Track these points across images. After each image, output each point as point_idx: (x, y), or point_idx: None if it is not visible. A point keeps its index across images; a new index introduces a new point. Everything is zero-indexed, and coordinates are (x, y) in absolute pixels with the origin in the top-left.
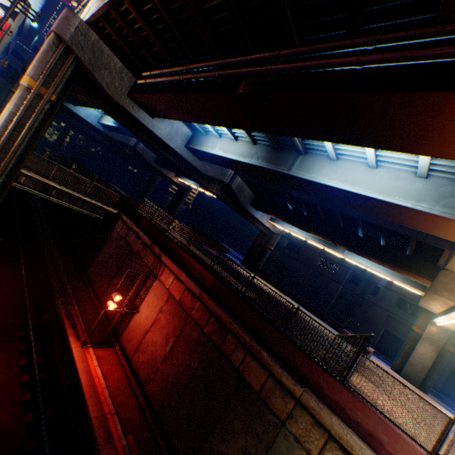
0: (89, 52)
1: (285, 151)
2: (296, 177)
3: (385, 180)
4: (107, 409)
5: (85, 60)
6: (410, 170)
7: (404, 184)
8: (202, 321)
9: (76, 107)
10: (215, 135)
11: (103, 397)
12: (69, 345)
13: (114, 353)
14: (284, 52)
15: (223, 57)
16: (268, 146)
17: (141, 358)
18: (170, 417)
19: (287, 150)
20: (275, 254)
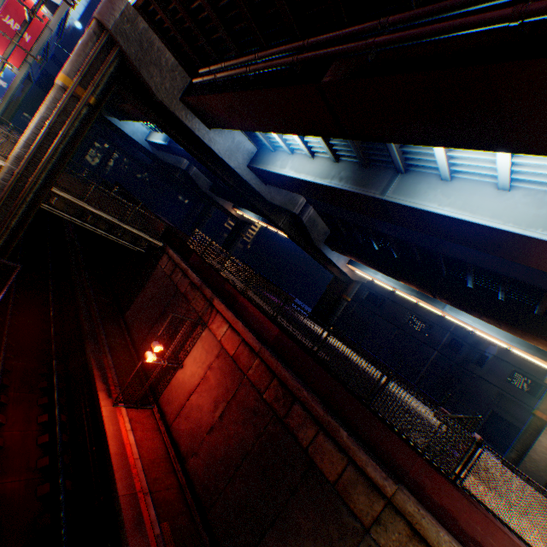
0: (136, 44)
1: (377, 170)
2: (391, 203)
3: (523, 207)
4: (139, 486)
5: (131, 54)
6: None
7: None
8: (262, 384)
9: (121, 122)
10: (286, 151)
11: (135, 471)
12: (98, 402)
13: (151, 416)
14: (394, 18)
15: (304, 38)
16: (354, 164)
17: (183, 425)
18: (216, 504)
19: (380, 168)
20: (351, 308)
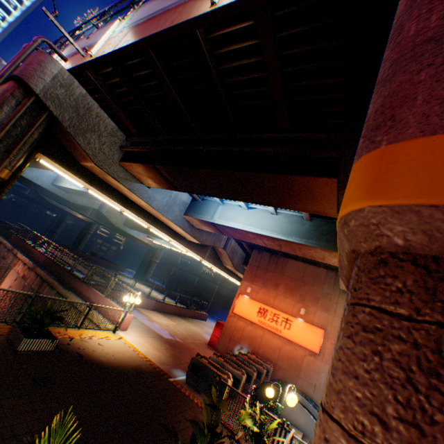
0: None
1: None
2: None
3: None
4: None
5: None
6: None
7: None
8: (33, 282)
9: None
10: None
11: None
12: None
13: None
14: None
15: None
16: None
17: None
18: None
19: None
20: (172, 270)
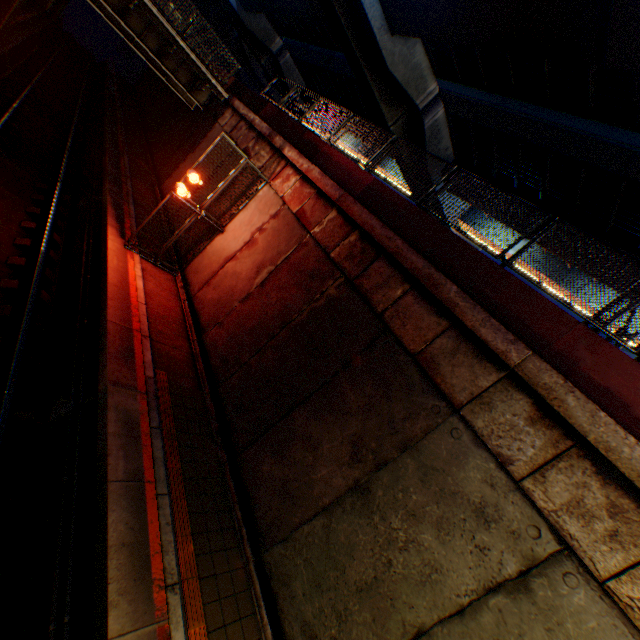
0: None
1: None
2: None
3: None
4: (137, 326)
5: None
6: None
7: None
8: (331, 242)
9: None
10: None
11: (135, 311)
12: (104, 236)
13: (171, 282)
14: None
15: None
16: None
17: (210, 295)
18: (234, 377)
19: None
20: None
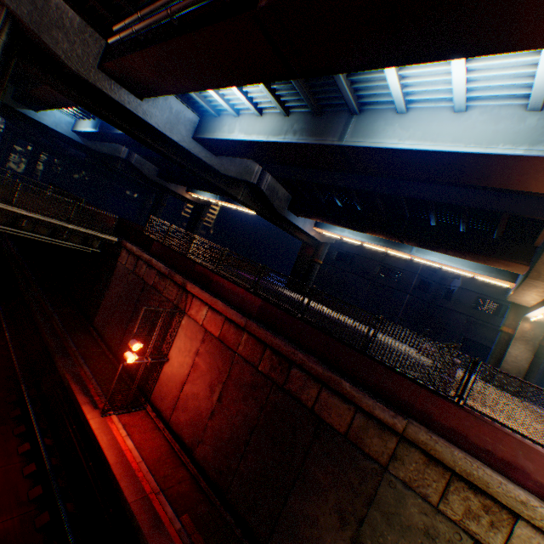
0: (27, 2)
1: (331, 116)
2: (351, 147)
3: (481, 125)
4: (149, 488)
5: (23, 15)
6: (516, 103)
7: (510, 125)
8: (255, 358)
9: (38, 113)
10: (231, 113)
11: (140, 474)
12: (83, 416)
13: (146, 417)
14: None
15: None
16: (306, 114)
17: (182, 417)
18: (233, 483)
19: (334, 113)
20: (324, 270)
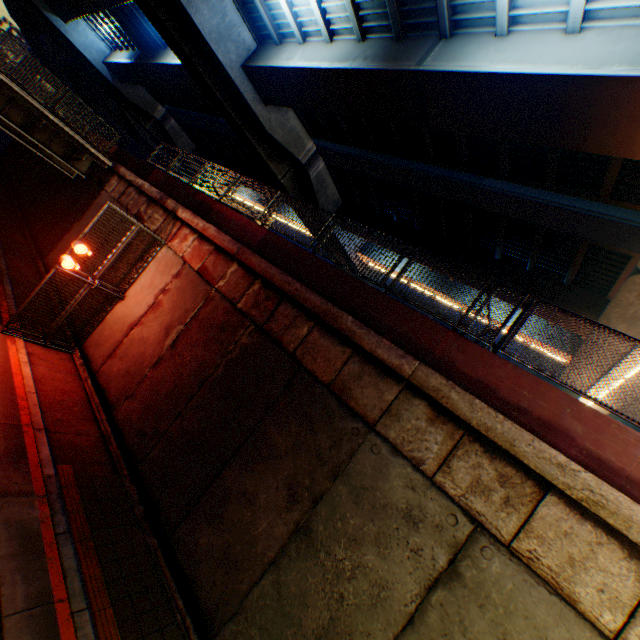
0: None
1: (415, 41)
2: (430, 74)
3: (595, 47)
4: (27, 420)
5: None
6: None
7: (631, 45)
8: (237, 293)
9: (66, 25)
10: (296, 36)
11: (23, 403)
12: None
13: (68, 361)
14: None
15: None
16: (385, 40)
17: (117, 367)
18: (155, 450)
19: (419, 38)
20: None
